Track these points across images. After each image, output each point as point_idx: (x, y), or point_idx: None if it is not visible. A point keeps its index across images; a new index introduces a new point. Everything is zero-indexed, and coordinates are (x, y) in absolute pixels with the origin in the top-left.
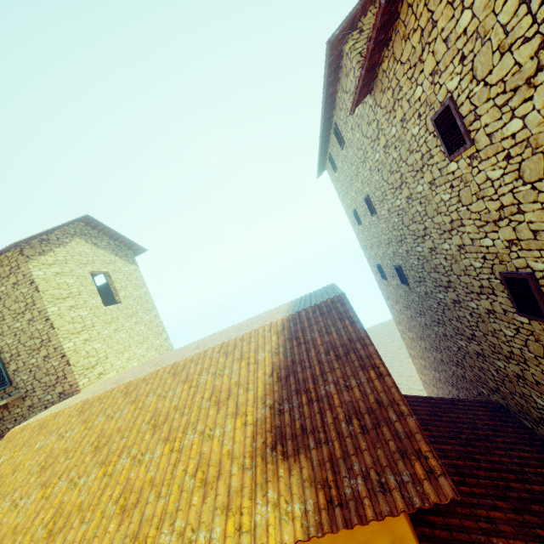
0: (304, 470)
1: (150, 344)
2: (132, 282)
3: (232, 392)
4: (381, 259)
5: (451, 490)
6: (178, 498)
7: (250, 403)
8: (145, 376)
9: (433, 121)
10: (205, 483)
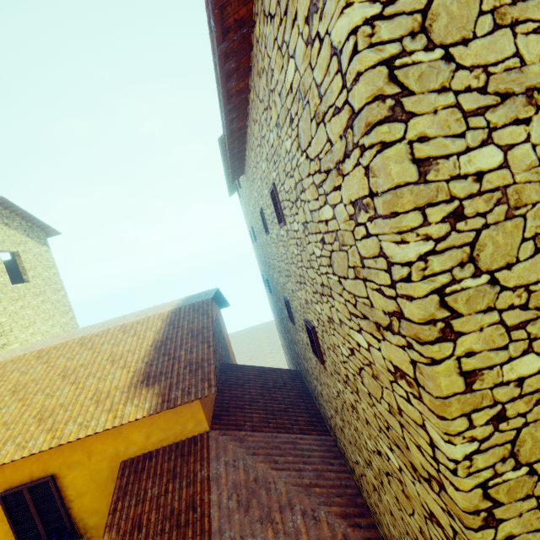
0: (156, 390)
1: (55, 322)
2: (42, 263)
3: (124, 355)
4: (263, 271)
5: (214, 391)
6: (79, 410)
7: (134, 361)
8: (56, 345)
9: (260, 212)
10: (98, 401)
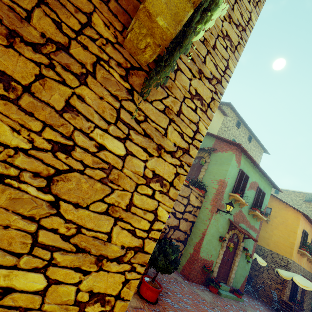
0: None
1: None
2: None
3: None
4: None
5: None
6: None
7: None
8: None
9: None
10: None
